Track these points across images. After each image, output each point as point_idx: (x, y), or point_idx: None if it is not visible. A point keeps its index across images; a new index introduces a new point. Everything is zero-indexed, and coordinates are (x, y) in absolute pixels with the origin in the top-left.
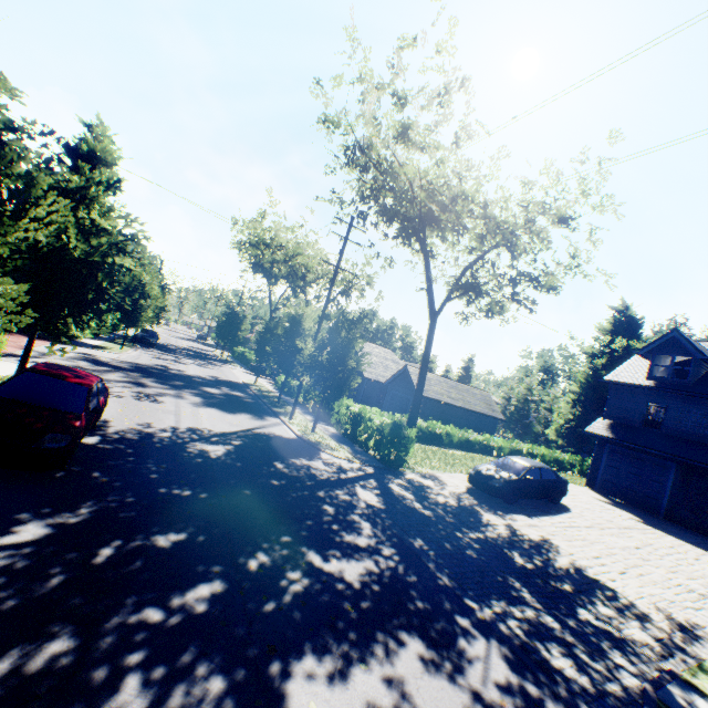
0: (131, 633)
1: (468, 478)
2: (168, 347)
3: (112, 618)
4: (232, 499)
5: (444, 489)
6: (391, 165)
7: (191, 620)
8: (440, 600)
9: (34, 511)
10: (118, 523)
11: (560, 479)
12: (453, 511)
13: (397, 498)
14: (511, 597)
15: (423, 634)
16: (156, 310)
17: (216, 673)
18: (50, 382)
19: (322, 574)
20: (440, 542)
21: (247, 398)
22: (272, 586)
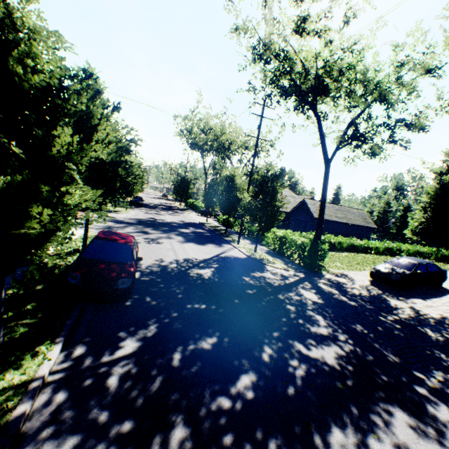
0: (217, 419)
1: (370, 275)
2: (149, 205)
3: (201, 408)
4: (231, 307)
5: (354, 284)
6: (286, 54)
7: (248, 405)
8: (397, 374)
9: (126, 330)
10: (175, 334)
11: (441, 270)
12: (368, 300)
13: (328, 294)
14: (444, 367)
15: (400, 404)
16: (140, 183)
17: (282, 448)
18: (109, 244)
19: (311, 360)
20: (373, 326)
21: (206, 233)
22: (285, 373)
